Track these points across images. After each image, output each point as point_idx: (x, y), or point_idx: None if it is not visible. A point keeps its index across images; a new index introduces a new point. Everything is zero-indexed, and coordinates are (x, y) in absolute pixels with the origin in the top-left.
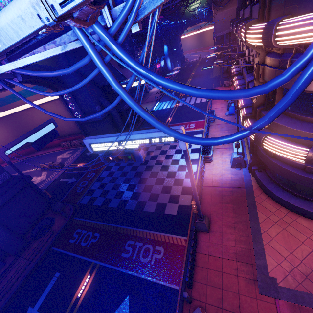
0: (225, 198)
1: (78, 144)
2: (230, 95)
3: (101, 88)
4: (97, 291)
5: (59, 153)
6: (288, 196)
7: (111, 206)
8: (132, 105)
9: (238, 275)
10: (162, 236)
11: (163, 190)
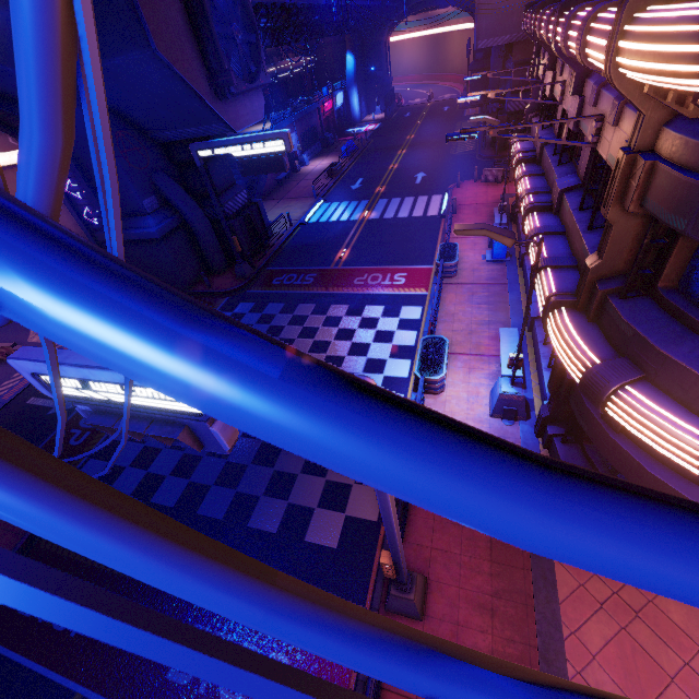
0: None
1: None
2: None
3: (164, 149)
4: None
5: None
6: None
7: (160, 500)
8: None
9: None
10: None
11: (307, 463)
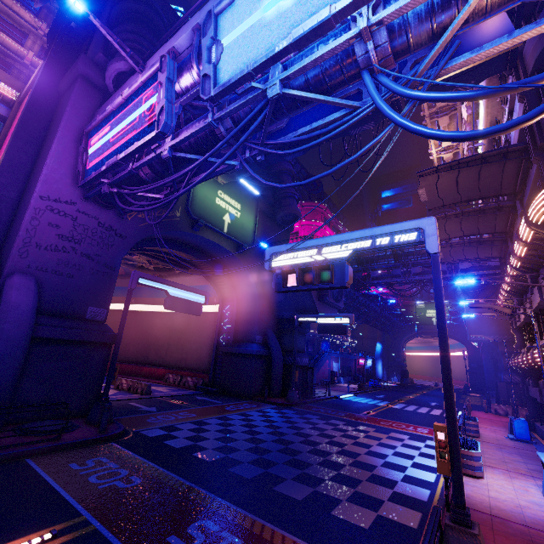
0: None
1: (192, 384)
2: (517, 82)
3: (277, 321)
4: None
5: (154, 384)
6: None
7: (200, 455)
8: (392, 113)
9: None
10: None
11: (336, 477)
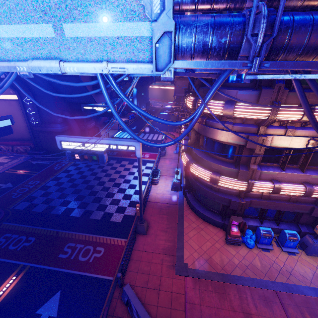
0: (163, 211)
1: (23, 150)
2: (166, 122)
3: (69, 104)
4: (22, 290)
5: None
6: (204, 210)
7: (54, 212)
8: (115, 115)
9: (163, 263)
10: (104, 239)
11: (112, 202)
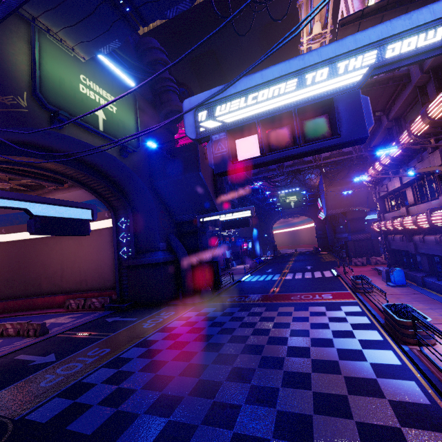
0: None
1: (98, 304)
2: None
3: (177, 225)
4: None
5: (52, 316)
6: None
7: (130, 440)
8: None
9: None
10: None
11: (318, 403)
